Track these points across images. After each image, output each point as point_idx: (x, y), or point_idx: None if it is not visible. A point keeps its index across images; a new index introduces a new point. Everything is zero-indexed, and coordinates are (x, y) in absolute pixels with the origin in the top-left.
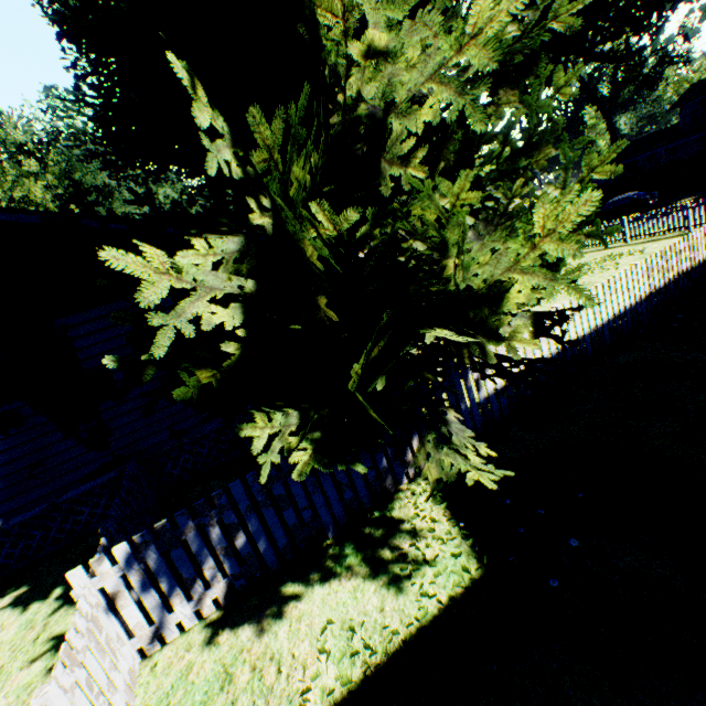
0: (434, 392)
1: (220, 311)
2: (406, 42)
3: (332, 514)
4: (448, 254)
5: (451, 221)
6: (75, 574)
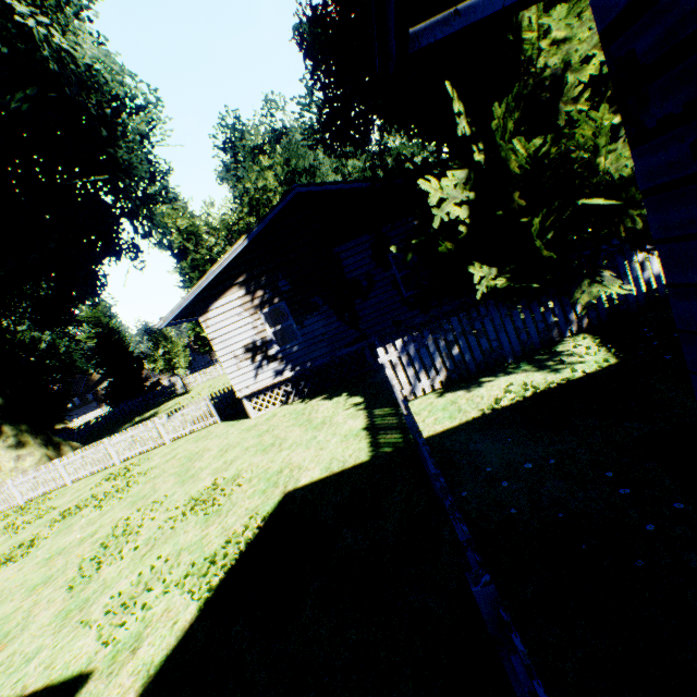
0: (597, 271)
1: (457, 209)
2: (576, 32)
3: (511, 348)
4: (599, 154)
5: (599, 133)
6: (380, 350)
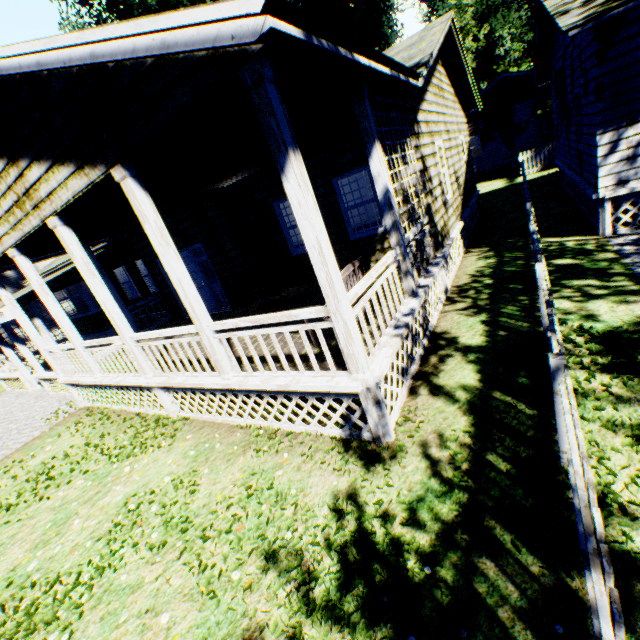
0: None
1: None
2: None
3: None
4: None
5: None
6: (519, 155)
